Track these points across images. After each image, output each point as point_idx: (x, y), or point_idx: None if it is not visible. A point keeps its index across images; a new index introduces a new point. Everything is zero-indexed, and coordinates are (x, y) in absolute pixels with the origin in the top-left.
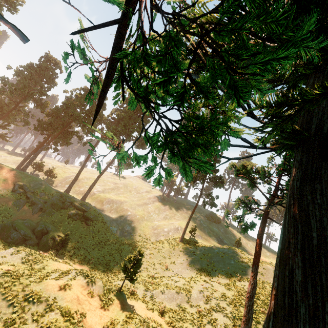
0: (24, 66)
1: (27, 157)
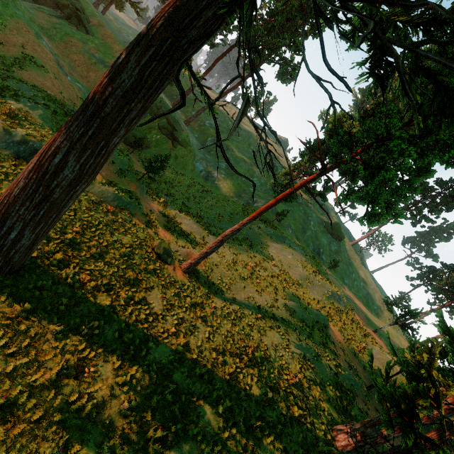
0: None
1: None
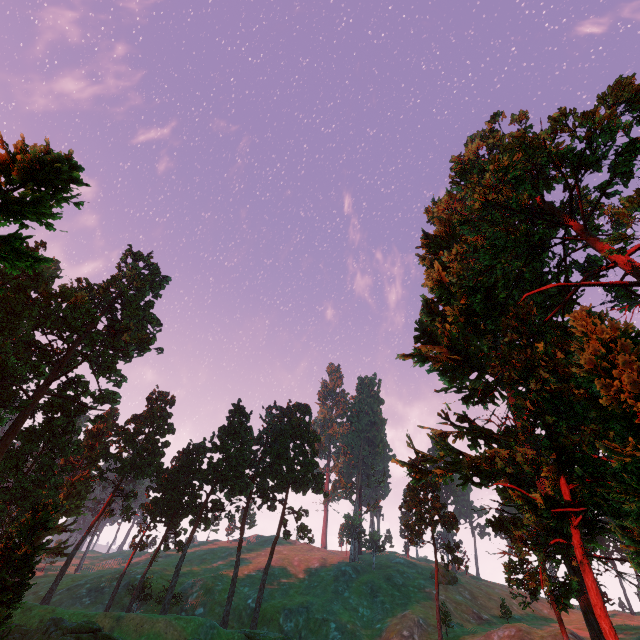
0: (128, 421)
1: (141, 580)
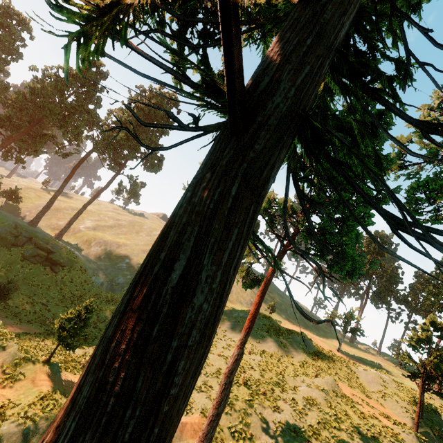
0: None
1: None
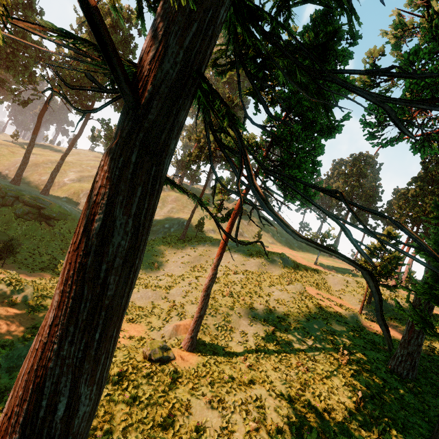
0: None
1: None
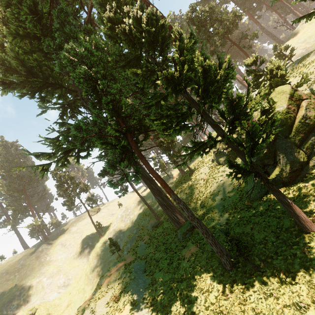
0: None
1: None
